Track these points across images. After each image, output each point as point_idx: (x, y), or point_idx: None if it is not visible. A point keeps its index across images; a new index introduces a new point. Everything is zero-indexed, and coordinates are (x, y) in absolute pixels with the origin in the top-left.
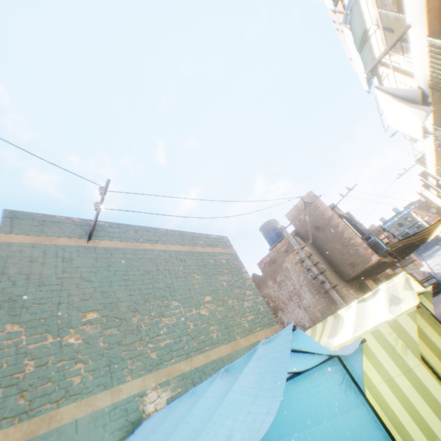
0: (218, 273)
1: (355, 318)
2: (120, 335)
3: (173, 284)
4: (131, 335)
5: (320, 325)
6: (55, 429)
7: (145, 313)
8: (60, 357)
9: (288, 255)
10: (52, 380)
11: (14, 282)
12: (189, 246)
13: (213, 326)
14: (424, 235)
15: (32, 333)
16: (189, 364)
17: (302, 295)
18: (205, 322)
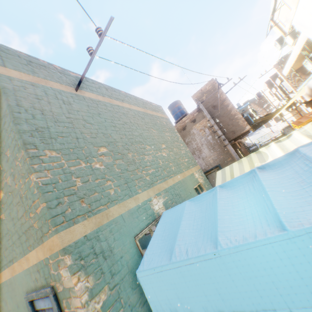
0: (164, 131)
1: (281, 150)
2: (125, 165)
3: (143, 134)
4: (131, 165)
5: (245, 159)
6: (112, 221)
7: (134, 152)
8: (95, 177)
9: (195, 124)
10: (96, 192)
11: (32, 115)
12: (143, 108)
13: (171, 163)
14: (271, 116)
15: (67, 158)
16: (166, 184)
17: (202, 150)
18: (167, 160)
